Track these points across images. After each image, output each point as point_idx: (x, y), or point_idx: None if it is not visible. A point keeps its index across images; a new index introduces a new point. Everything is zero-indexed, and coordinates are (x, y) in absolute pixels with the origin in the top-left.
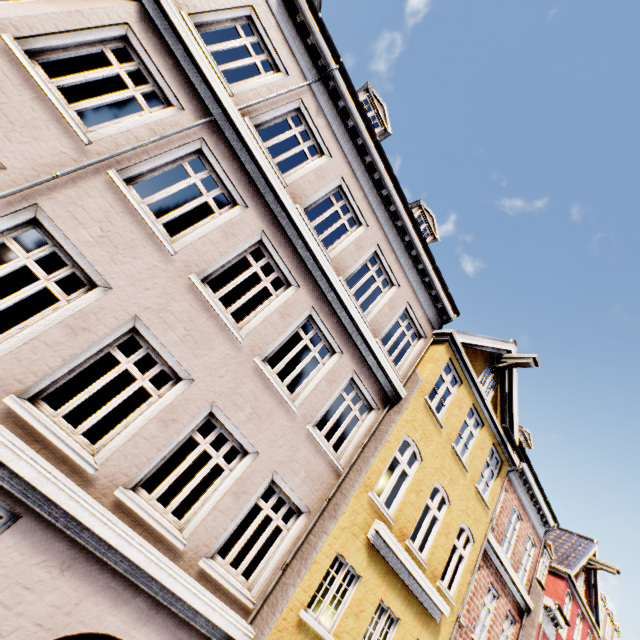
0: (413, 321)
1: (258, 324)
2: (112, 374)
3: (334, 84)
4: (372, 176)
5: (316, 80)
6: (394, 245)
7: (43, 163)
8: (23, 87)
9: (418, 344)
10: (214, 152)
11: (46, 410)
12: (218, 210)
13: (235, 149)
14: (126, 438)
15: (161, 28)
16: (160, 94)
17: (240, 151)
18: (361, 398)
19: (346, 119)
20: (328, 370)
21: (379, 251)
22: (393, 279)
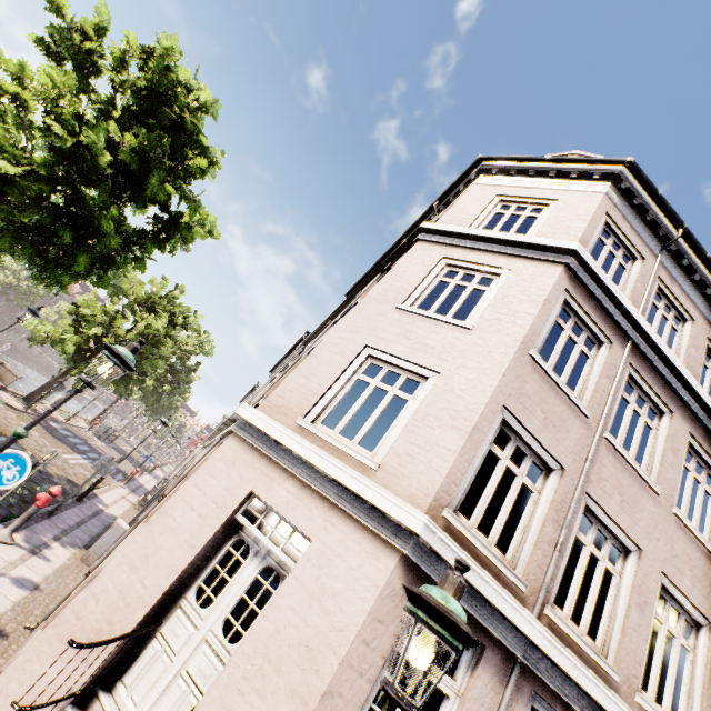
0: None
1: None
2: (661, 639)
3: (676, 247)
4: None
5: (661, 251)
6: None
7: (576, 451)
8: (548, 389)
9: None
10: (638, 371)
11: (644, 696)
12: (652, 426)
13: (651, 361)
14: (697, 710)
15: (583, 279)
16: (590, 336)
17: (654, 360)
18: None
19: (688, 274)
20: None
21: None
22: None
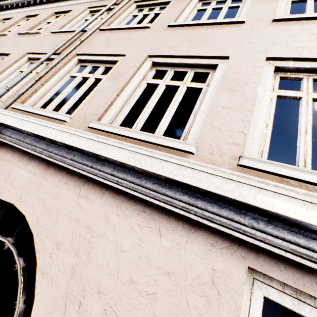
0: None
1: None
2: None
3: None
4: None
5: None
6: None
7: None
8: None
9: None
10: None
11: None
12: None
13: None
14: None
15: None
16: None
17: None
18: None
19: None
20: None
21: None
22: None
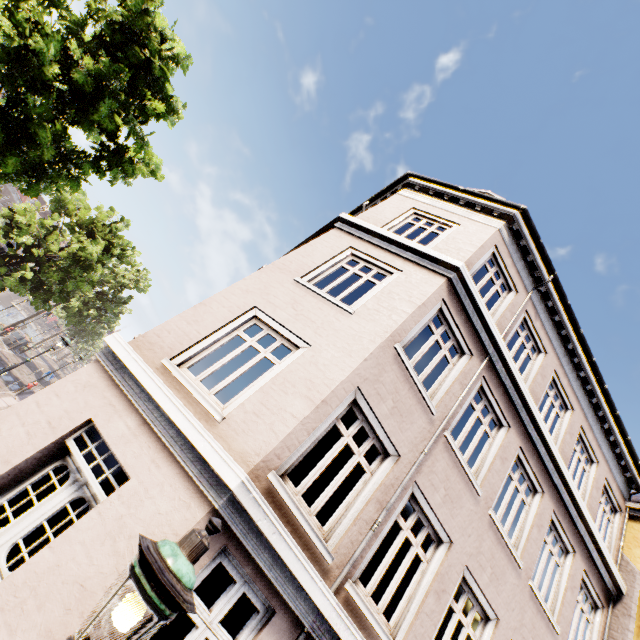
0: (609, 495)
1: (525, 542)
2: (452, 627)
3: (546, 289)
4: (571, 360)
5: (533, 289)
6: (591, 422)
7: (415, 442)
8: (404, 381)
9: (616, 520)
10: (489, 385)
11: None
12: (491, 434)
13: (502, 378)
14: None
15: (460, 295)
16: (456, 345)
17: (504, 378)
18: (587, 596)
19: (551, 314)
20: (567, 574)
21: (581, 431)
22: (592, 456)
